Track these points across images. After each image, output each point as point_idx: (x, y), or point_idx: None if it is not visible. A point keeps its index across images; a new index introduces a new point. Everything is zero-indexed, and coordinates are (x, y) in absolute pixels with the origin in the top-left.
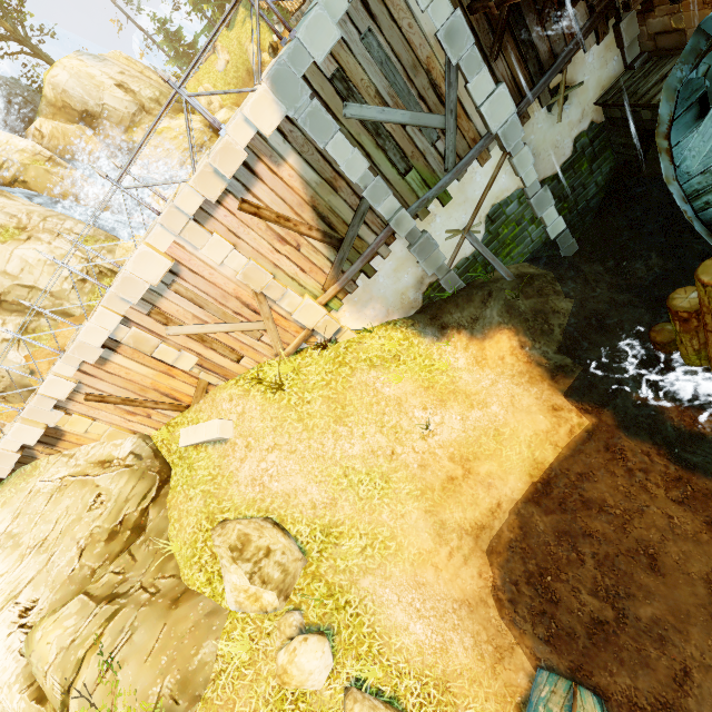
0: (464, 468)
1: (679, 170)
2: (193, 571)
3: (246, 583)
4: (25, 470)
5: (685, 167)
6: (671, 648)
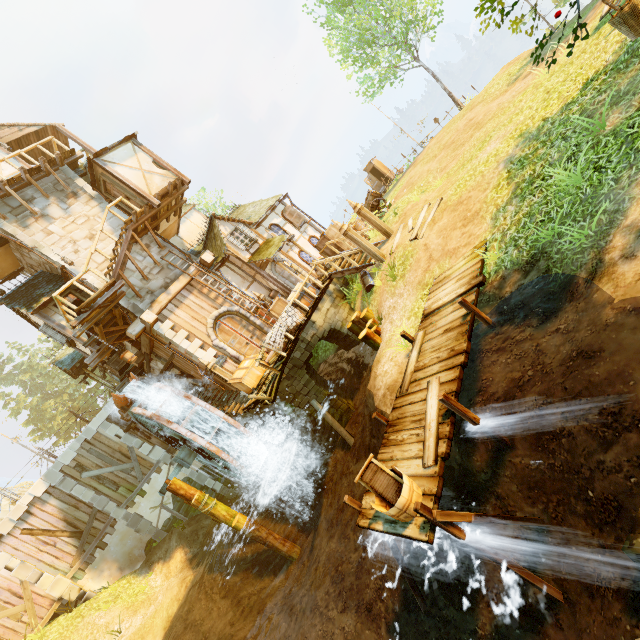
0: None
1: None
2: None
3: None
4: None
5: None
6: None
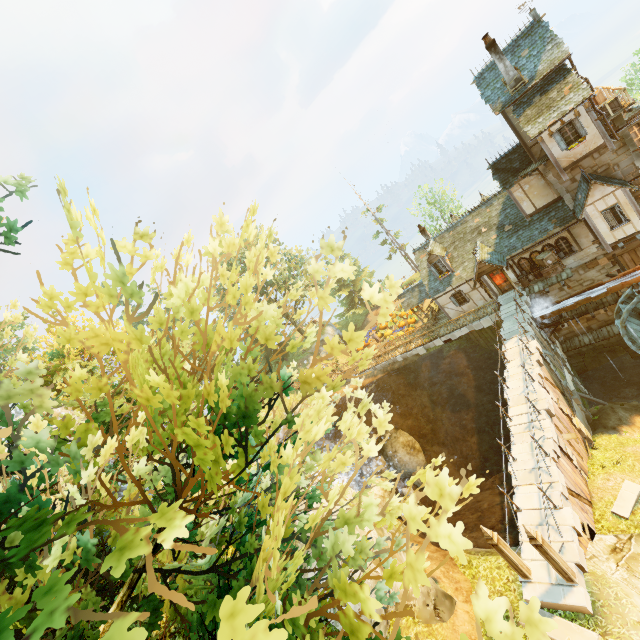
0: None
1: (632, 343)
2: None
3: None
4: (589, 579)
5: (634, 341)
6: None
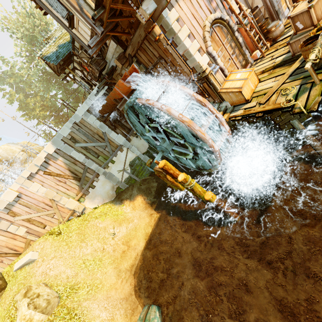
0: (127, 246)
1: (152, 145)
2: (5, 321)
3: (26, 309)
4: None
5: (151, 144)
6: (180, 278)
